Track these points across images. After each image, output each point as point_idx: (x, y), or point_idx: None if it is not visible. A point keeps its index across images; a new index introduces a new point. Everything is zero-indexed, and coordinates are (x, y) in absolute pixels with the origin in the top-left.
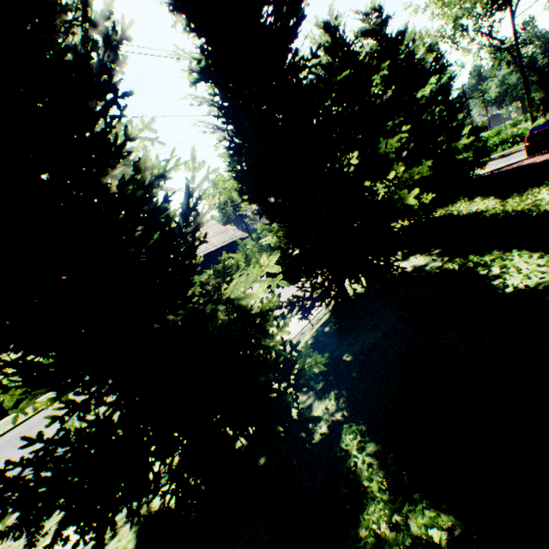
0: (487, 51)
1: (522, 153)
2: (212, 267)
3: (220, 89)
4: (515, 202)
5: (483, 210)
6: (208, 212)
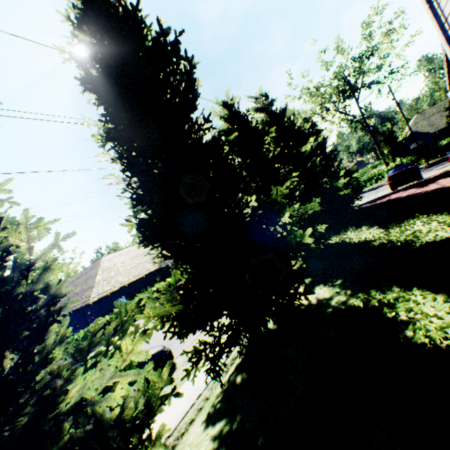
0: (345, 122)
1: (386, 187)
2: (145, 289)
3: (115, 148)
4: (396, 232)
5: (371, 238)
6: (66, 279)
